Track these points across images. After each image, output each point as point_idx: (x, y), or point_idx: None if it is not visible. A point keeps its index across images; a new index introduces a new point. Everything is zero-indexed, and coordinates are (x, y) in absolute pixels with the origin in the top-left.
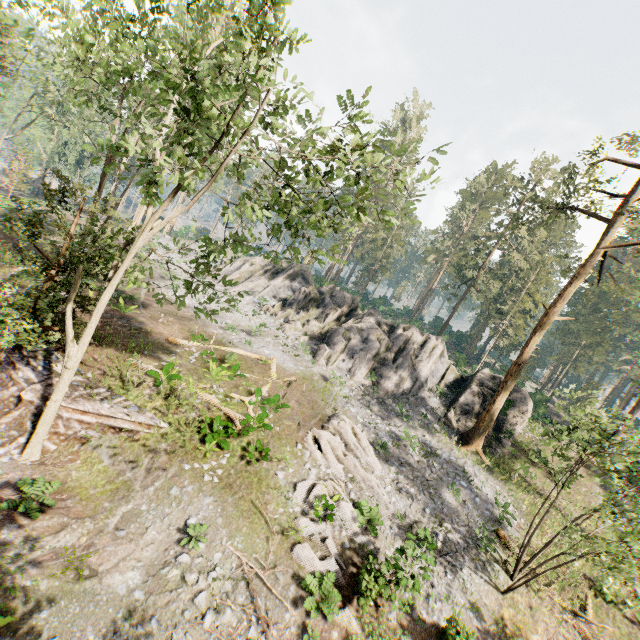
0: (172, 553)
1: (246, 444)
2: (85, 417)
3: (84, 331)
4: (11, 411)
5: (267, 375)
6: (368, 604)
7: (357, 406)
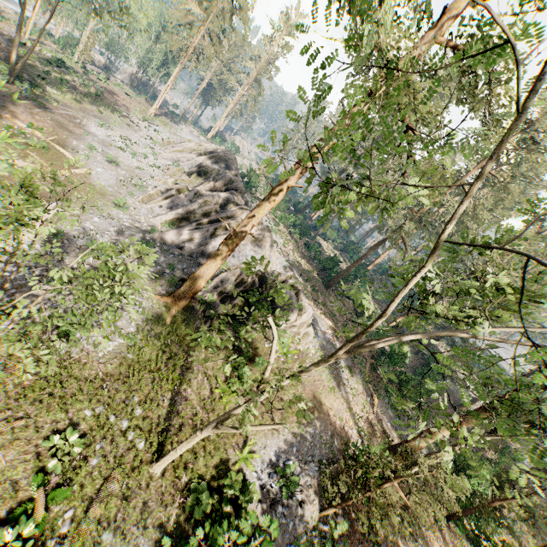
0: None
1: None
2: None
3: None
4: None
5: (59, 168)
6: None
7: (108, 223)
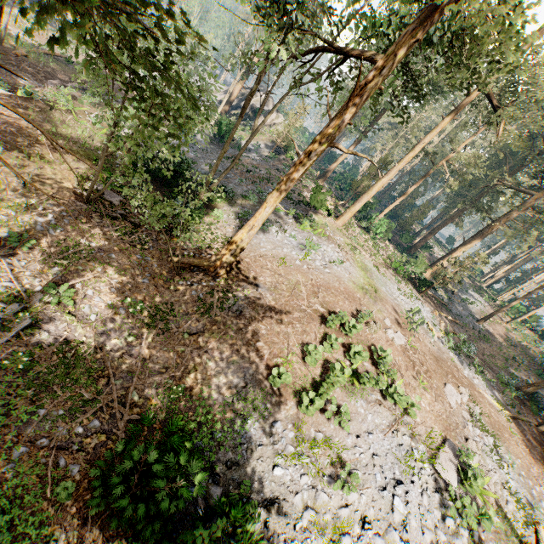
0: None
1: None
2: None
3: None
4: None
5: None
6: None
7: None
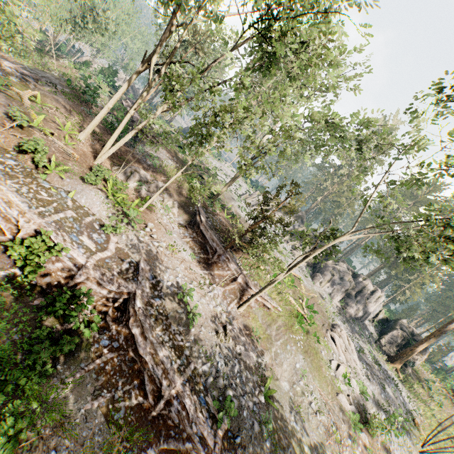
0: (295, 378)
1: (307, 330)
2: (258, 298)
3: (293, 267)
4: (229, 284)
5: (301, 288)
6: (368, 433)
7: (339, 320)
